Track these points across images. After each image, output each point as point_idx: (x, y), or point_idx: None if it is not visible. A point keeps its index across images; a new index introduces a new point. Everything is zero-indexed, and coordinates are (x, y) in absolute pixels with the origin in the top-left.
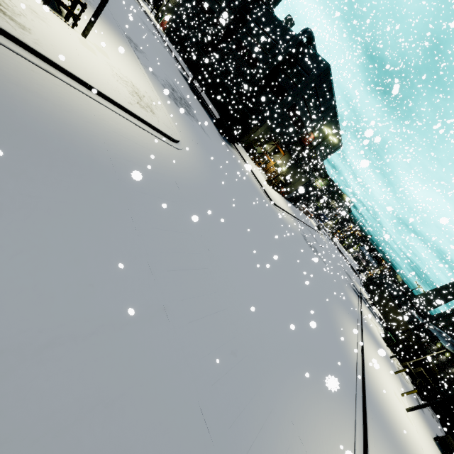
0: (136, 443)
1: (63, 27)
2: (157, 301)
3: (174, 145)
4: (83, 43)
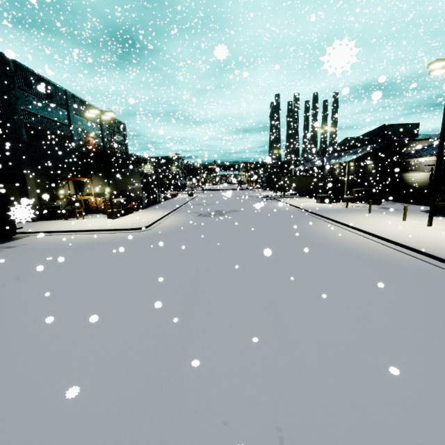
0: None
1: None
2: None
3: None
4: None
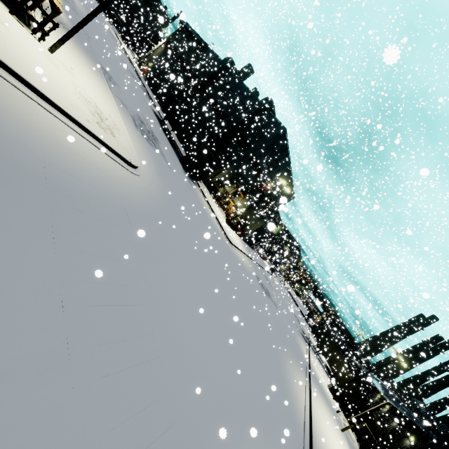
0: None
1: (27, 37)
2: (60, 346)
3: (131, 170)
4: (47, 56)
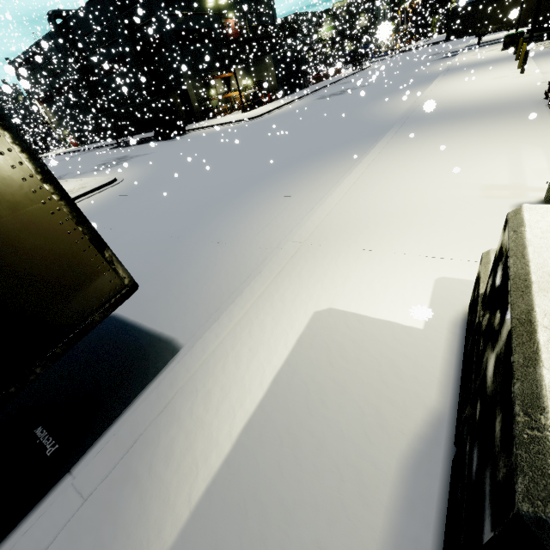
0: (119, 259)
1: None
2: (120, 232)
3: (114, 184)
4: None
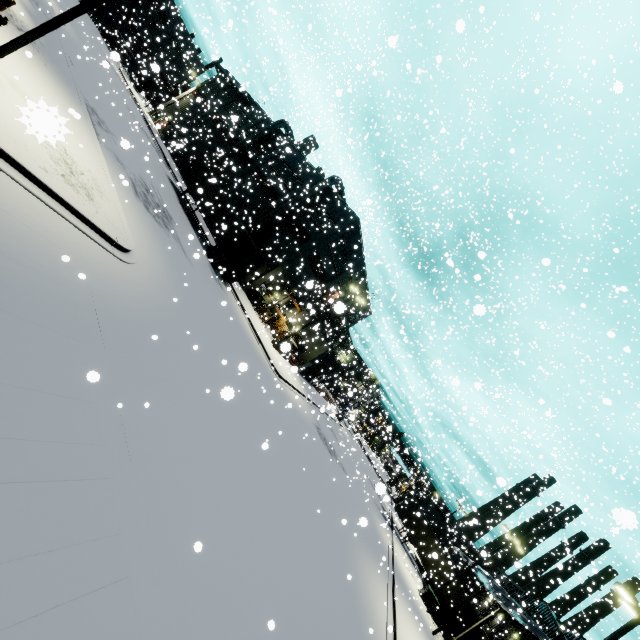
0: None
1: None
2: None
3: (118, 254)
4: None
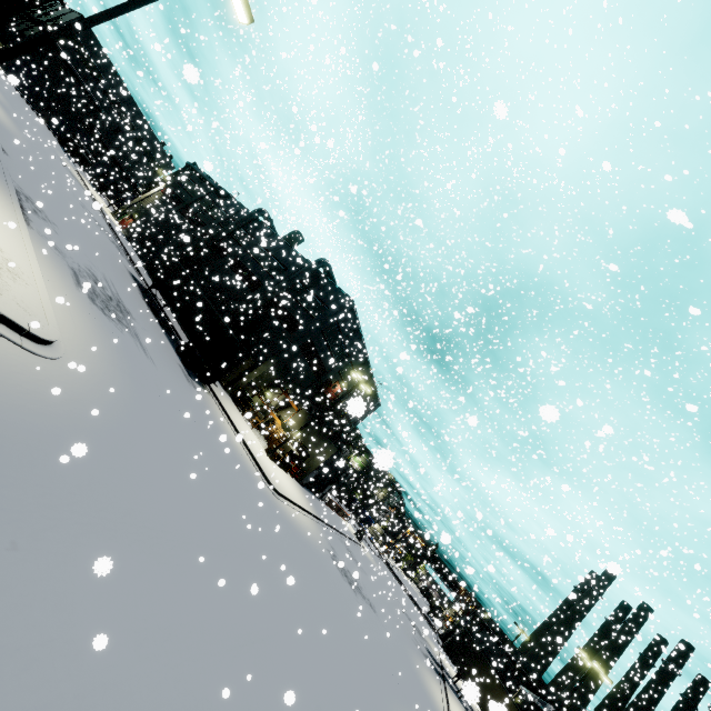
0: None
1: None
2: None
3: (29, 346)
4: None
